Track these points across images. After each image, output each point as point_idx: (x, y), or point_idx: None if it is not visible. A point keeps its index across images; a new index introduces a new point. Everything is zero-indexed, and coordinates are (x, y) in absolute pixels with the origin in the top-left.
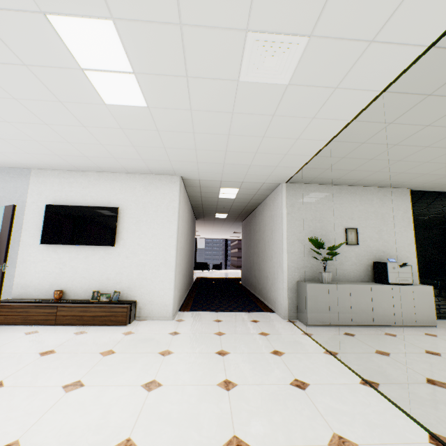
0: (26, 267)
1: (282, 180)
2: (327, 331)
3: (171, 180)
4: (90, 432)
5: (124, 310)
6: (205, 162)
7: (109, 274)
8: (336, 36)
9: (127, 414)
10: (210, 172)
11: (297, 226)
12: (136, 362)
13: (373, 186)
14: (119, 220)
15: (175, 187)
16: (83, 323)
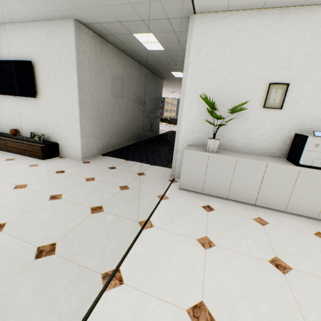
0: None
1: (185, 8)
2: (189, 199)
3: (66, 26)
4: None
5: (40, 149)
6: None
7: (39, 120)
8: None
9: None
10: (90, 7)
11: (200, 81)
12: None
13: None
14: (36, 74)
15: (71, 34)
16: (20, 153)
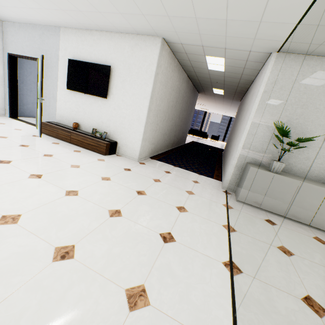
0: (61, 104)
1: (272, 47)
2: (250, 211)
3: (153, 42)
4: (9, 202)
5: (104, 145)
6: (176, 15)
7: (103, 119)
8: None
9: (38, 202)
10: (186, 32)
11: (271, 108)
12: (82, 177)
13: None
14: (111, 78)
15: (156, 49)
16: (83, 146)
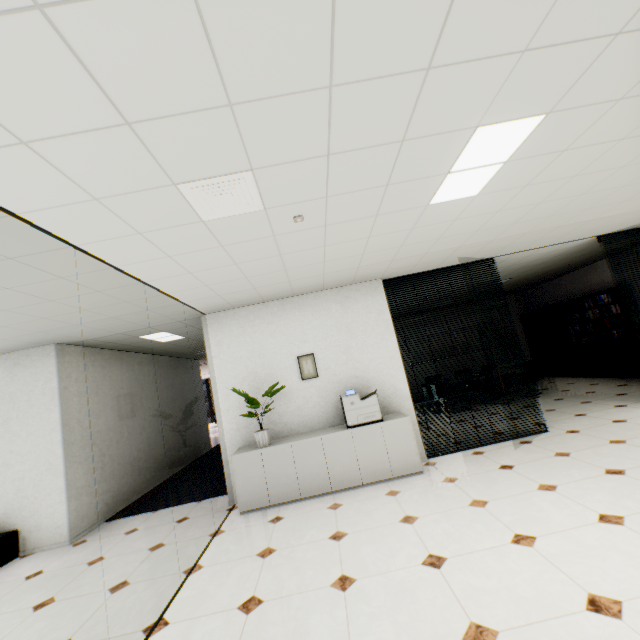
0: None
1: (194, 314)
2: (254, 519)
3: (43, 353)
4: None
5: None
6: (49, 329)
7: None
8: None
9: None
10: (83, 332)
11: (231, 371)
12: None
13: (328, 288)
14: None
15: (51, 360)
16: None
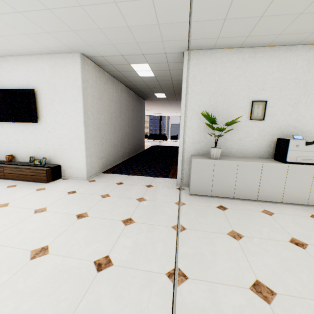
0: None
1: (181, 46)
2: (203, 202)
3: (72, 59)
4: None
5: (44, 172)
6: (80, 29)
7: (40, 144)
8: None
9: None
10: (100, 44)
11: (197, 101)
12: (8, 216)
13: (302, 43)
14: (38, 100)
15: (77, 65)
16: (20, 178)
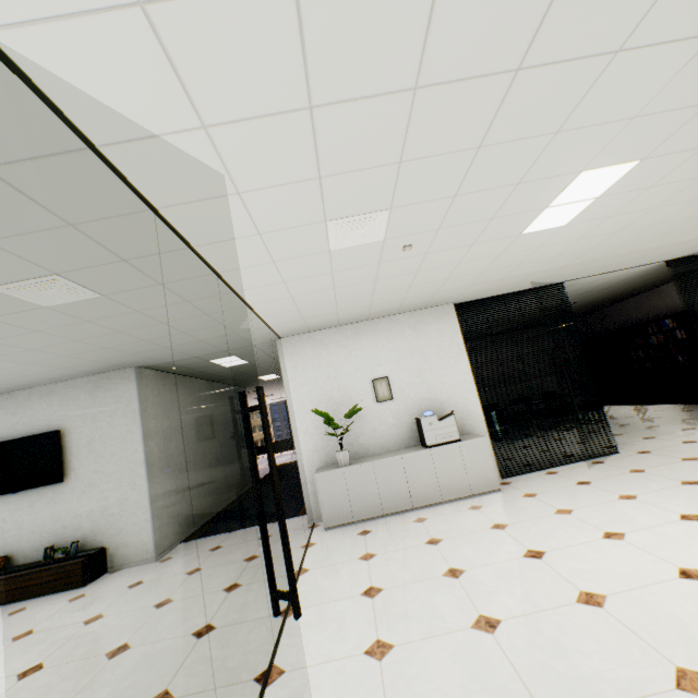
0: None
1: (271, 338)
2: (341, 533)
3: (124, 376)
4: None
5: (79, 566)
6: (140, 351)
7: (65, 519)
8: (82, 267)
9: None
10: (165, 355)
11: (307, 394)
12: (44, 641)
13: (401, 313)
14: (65, 446)
15: (131, 383)
16: (29, 595)
